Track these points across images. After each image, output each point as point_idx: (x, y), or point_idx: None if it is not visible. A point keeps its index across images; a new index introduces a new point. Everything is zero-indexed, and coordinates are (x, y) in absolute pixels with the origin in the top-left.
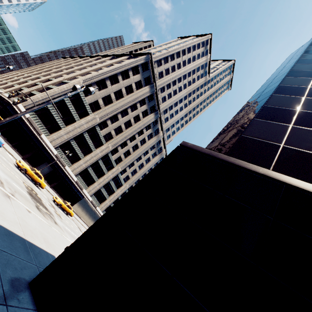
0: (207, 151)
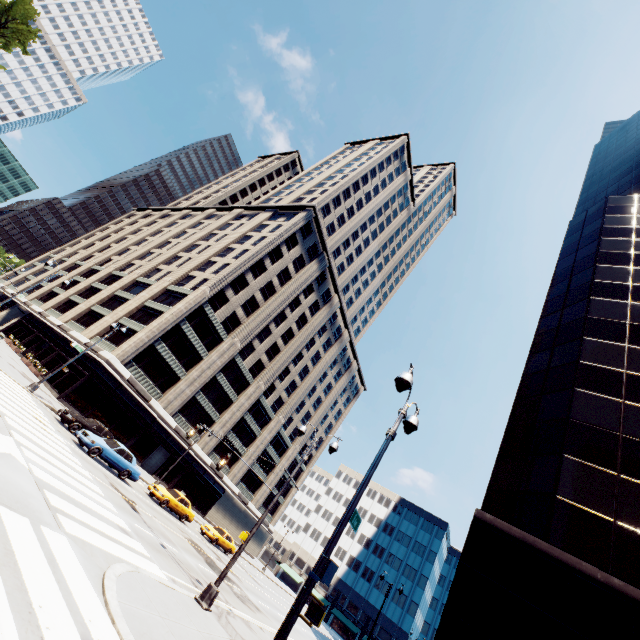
0: (518, 533)
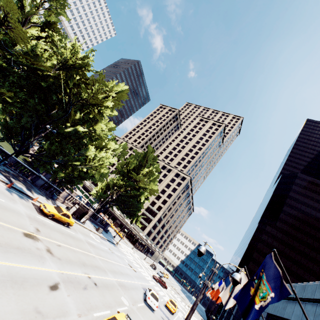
0: None
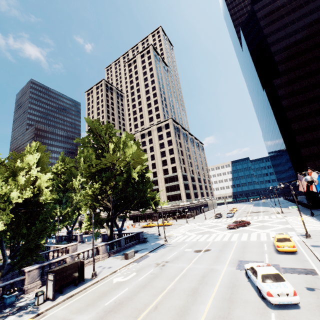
0: None
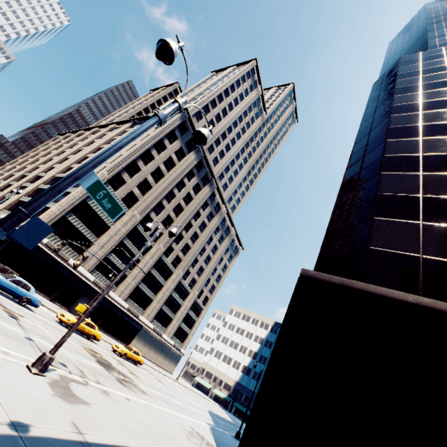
0: (337, 280)
